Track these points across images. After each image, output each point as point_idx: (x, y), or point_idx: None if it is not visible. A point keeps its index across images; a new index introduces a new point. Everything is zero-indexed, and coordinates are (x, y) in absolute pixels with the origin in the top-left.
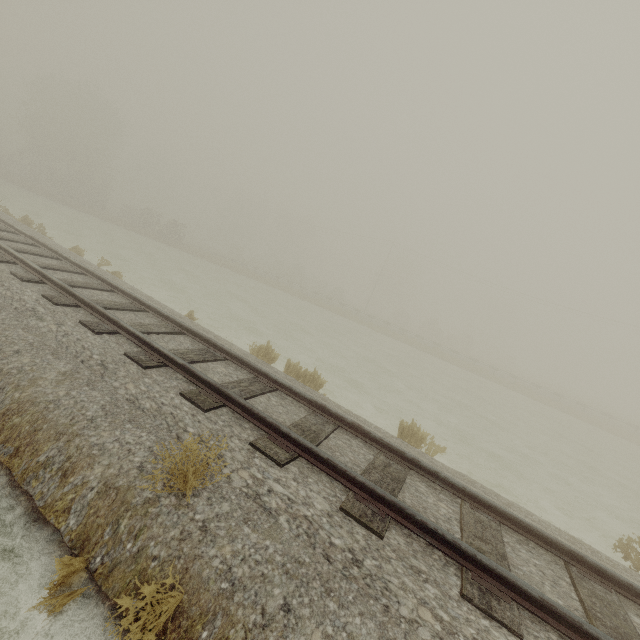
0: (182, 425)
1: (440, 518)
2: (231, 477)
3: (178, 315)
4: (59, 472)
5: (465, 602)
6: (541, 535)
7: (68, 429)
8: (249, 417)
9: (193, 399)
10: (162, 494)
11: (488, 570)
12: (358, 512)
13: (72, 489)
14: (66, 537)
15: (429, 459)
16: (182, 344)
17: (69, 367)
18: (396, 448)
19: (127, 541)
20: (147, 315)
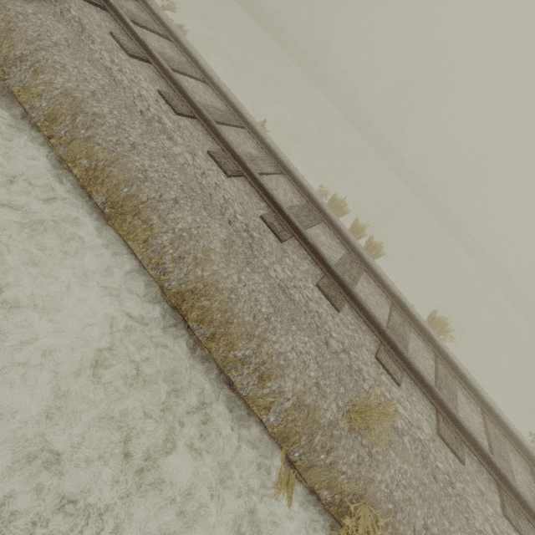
0: (328, 329)
1: (478, 433)
2: (370, 394)
3: (259, 128)
4: (256, 372)
5: (505, 519)
6: (528, 453)
7: (255, 330)
8: (368, 322)
9: (329, 296)
10: (339, 416)
11: (517, 496)
12: (449, 439)
13: (271, 394)
14: (269, 429)
15: (451, 354)
16: (287, 193)
17: (224, 232)
18: (453, 361)
19: (321, 452)
20: (246, 135)
